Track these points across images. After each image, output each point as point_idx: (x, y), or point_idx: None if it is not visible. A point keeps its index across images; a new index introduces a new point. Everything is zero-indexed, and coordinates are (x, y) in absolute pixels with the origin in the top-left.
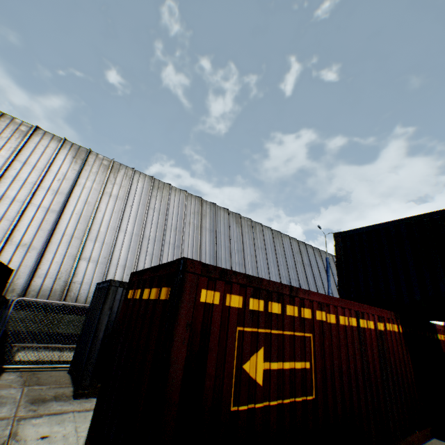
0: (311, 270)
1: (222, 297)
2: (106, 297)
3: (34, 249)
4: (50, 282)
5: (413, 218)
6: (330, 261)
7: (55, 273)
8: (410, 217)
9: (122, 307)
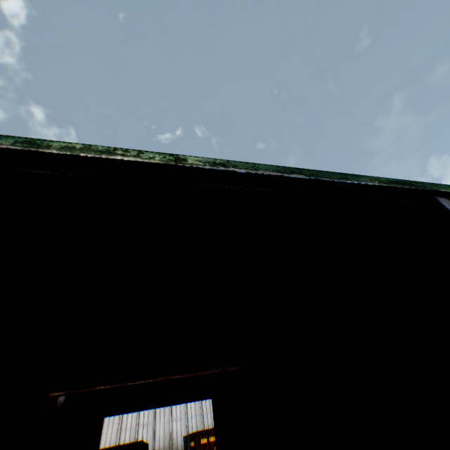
0: None
1: (207, 438)
2: (187, 444)
3: (150, 424)
4: (162, 442)
5: None
6: None
7: (163, 435)
8: None
9: (190, 449)
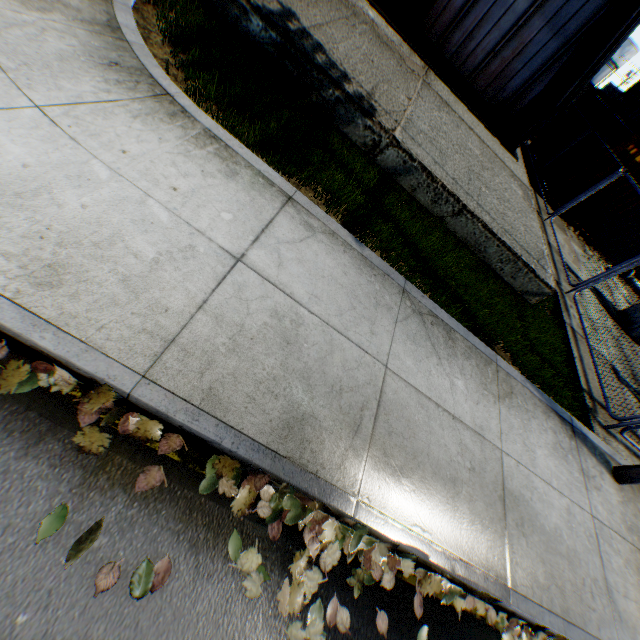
0: None
1: None
2: None
3: None
4: None
5: None
6: None
7: None
8: None
9: None
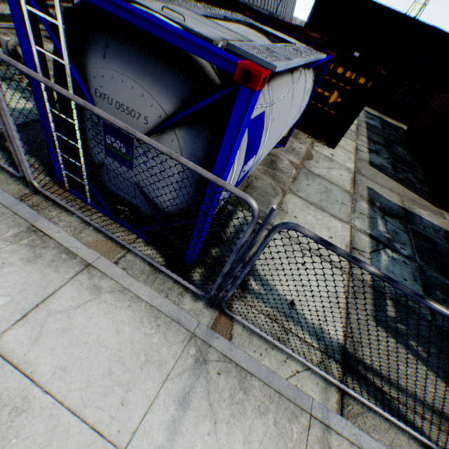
0: None
1: None
2: None
3: None
4: None
5: None
6: None
7: None
8: None
9: None
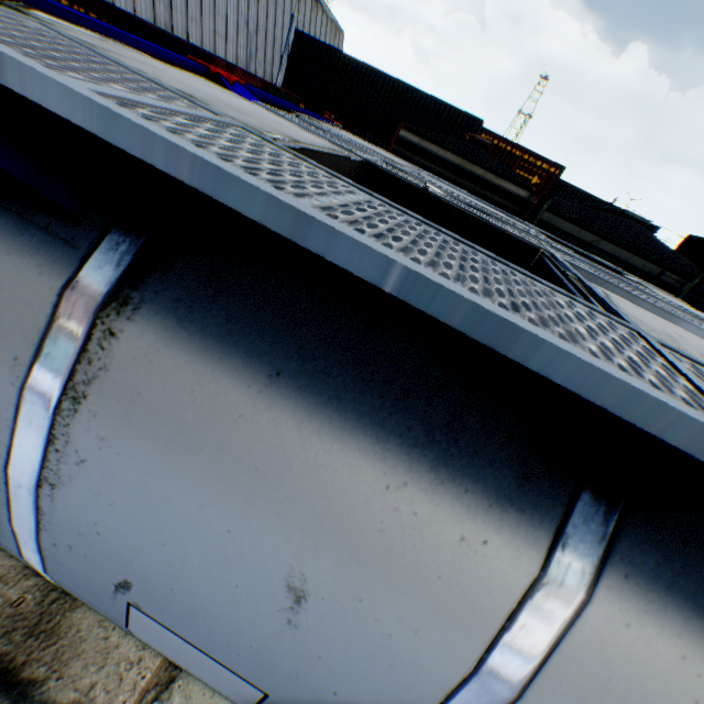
0: (276, 12)
1: None
2: None
3: None
4: None
5: (334, 51)
6: (301, 4)
7: None
8: (334, 49)
9: None
